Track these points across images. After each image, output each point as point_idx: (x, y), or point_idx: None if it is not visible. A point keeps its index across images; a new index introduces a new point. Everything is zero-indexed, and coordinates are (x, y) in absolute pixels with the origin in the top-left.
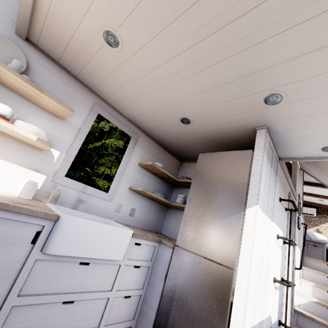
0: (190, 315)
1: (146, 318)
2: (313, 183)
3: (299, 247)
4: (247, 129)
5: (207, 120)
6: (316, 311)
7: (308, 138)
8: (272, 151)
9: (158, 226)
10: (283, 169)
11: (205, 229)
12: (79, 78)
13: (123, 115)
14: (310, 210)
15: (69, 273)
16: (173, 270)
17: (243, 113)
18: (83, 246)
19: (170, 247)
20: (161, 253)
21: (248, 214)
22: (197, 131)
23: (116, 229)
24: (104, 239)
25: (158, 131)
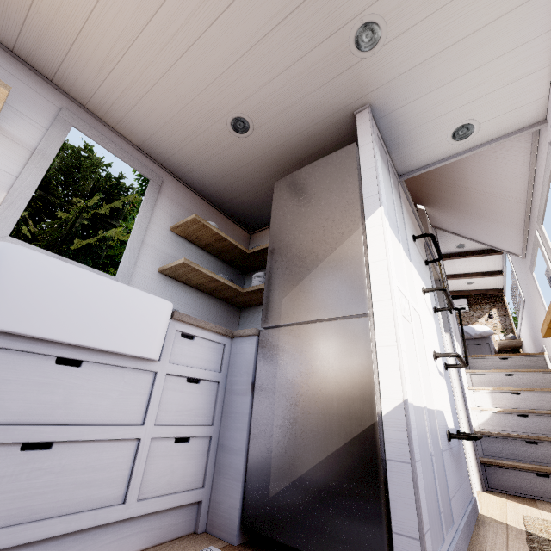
0: (310, 422)
1: (229, 474)
2: (454, 254)
3: (457, 341)
4: (341, 121)
5: (275, 115)
6: (505, 425)
7: (431, 116)
8: (386, 155)
9: None
10: (408, 198)
11: (307, 280)
12: (21, 55)
13: (125, 138)
14: (459, 303)
15: (32, 381)
16: (264, 369)
17: (329, 82)
18: (58, 317)
19: (253, 334)
20: (237, 353)
21: (371, 226)
22: (264, 148)
23: (134, 293)
24: (110, 309)
25: (197, 167)
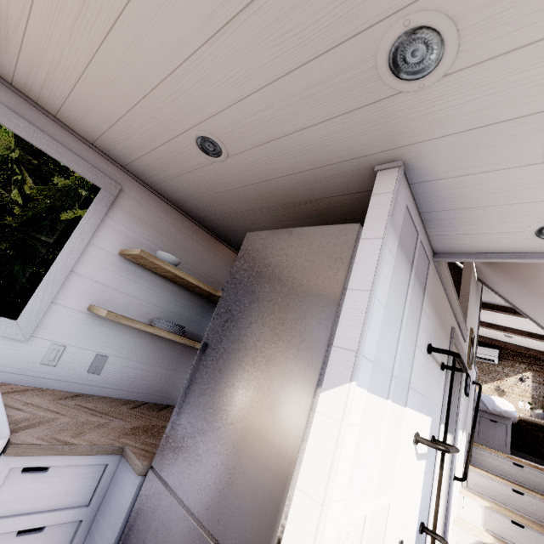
0: None
1: None
2: (499, 307)
3: (464, 429)
4: (355, 173)
5: (256, 144)
6: None
7: (508, 198)
8: (416, 234)
9: (172, 392)
10: (442, 279)
11: (218, 436)
12: None
13: (73, 130)
14: (488, 352)
15: None
16: (129, 542)
17: (338, 117)
18: None
19: (136, 474)
20: (118, 483)
21: (324, 410)
22: (245, 179)
23: None
24: None
25: (166, 179)
